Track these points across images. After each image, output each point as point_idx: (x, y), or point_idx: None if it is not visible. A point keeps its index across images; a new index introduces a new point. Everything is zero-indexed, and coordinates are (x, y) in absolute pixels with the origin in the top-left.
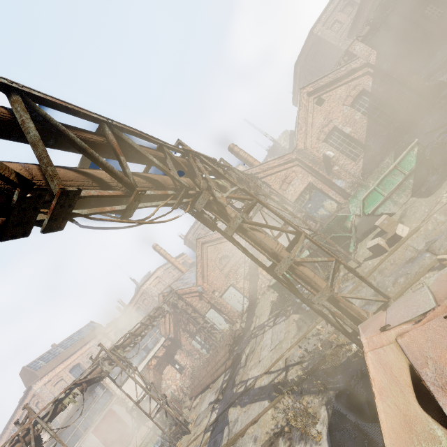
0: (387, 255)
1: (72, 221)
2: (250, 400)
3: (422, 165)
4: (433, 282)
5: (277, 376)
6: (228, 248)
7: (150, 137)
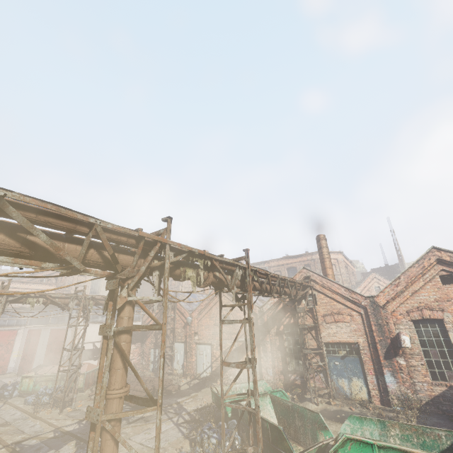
0: None
1: None
2: None
3: None
4: None
5: None
6: (235, 315)
7: (78, 213)
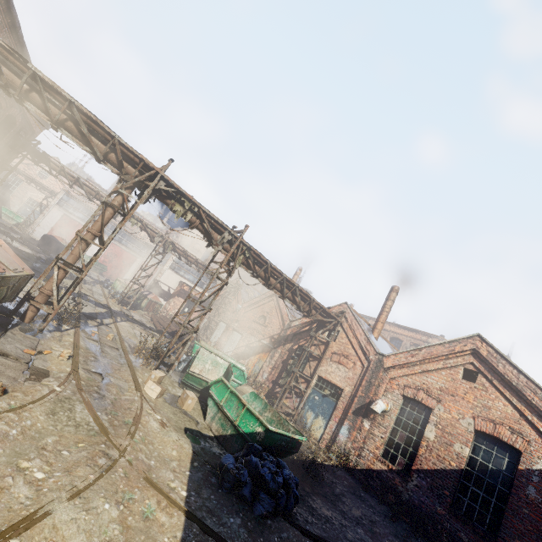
0: (134, 374)
1: (26, 108)
2: (101, 314)
3: (243, 444)
4: (10, 272)
5: (102, 321)
6: (271, 320)
7: (107, 126)
